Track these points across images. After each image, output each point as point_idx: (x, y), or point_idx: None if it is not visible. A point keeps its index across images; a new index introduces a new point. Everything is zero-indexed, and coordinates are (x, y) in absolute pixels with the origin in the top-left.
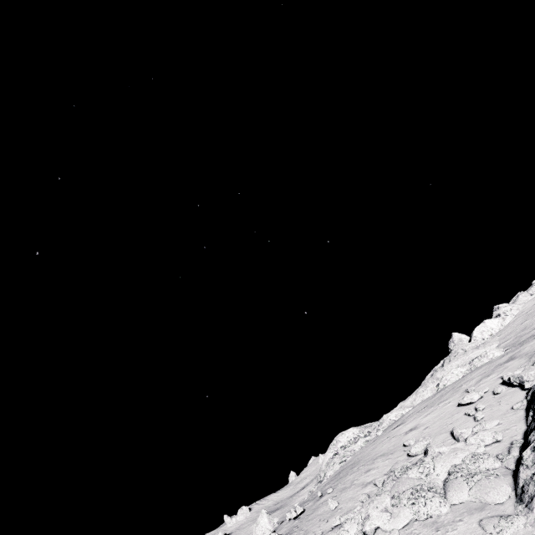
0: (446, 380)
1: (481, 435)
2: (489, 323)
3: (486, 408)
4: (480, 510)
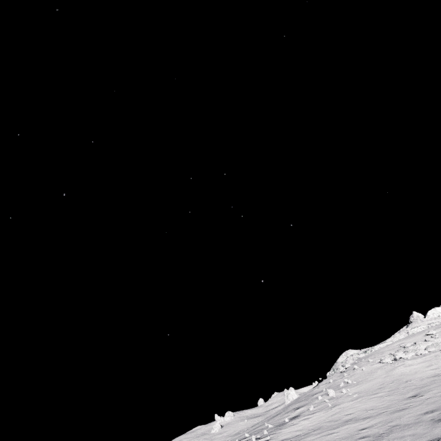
0: (414, 331)
1: (438, 339)
2: (438, 309)
3: (439, 335)
4: (439, 351)
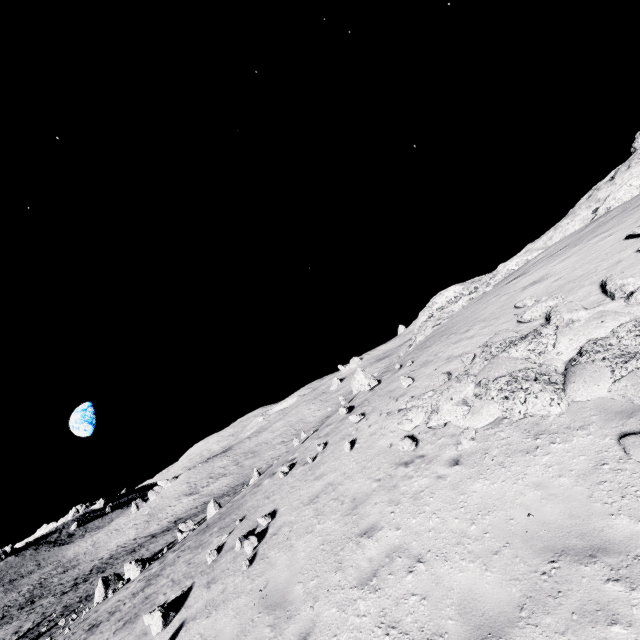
0: (614, 200)
1: None
2: None
3: None
4: (626, 415)
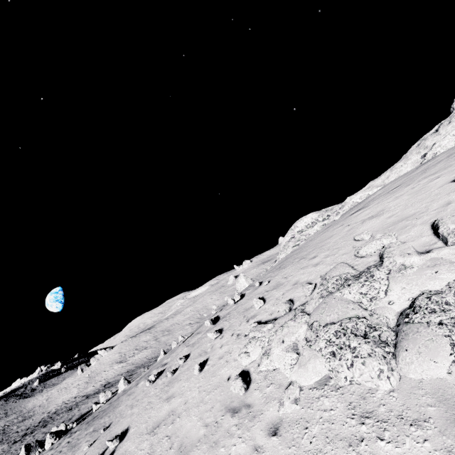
0: (440, 147)
1: None
2: None
3: None
4: None
